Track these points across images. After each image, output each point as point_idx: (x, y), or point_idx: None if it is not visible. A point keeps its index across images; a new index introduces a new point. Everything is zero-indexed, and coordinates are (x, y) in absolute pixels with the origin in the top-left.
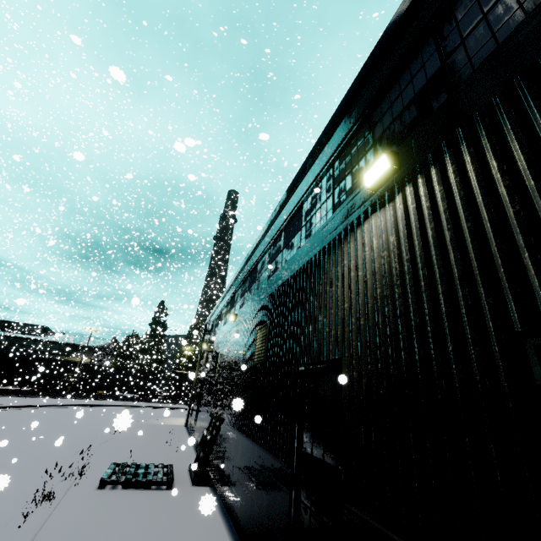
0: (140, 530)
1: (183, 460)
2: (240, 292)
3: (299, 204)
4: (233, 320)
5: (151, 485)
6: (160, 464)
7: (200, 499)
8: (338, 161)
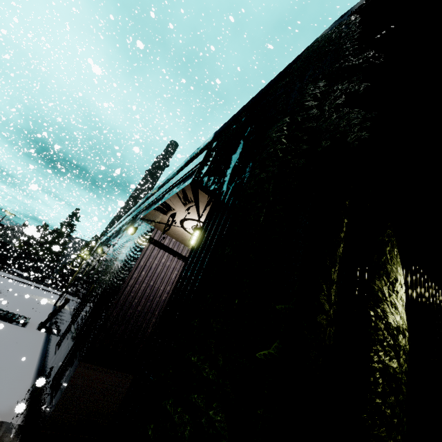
0: (0, 333)
1: (39, 319)
2: (113, 236)
3: (137, 214)
4: (100, 251)
5: (13, 322)
6: (23, 315)
7: (37, 334)
8: (147, 209)
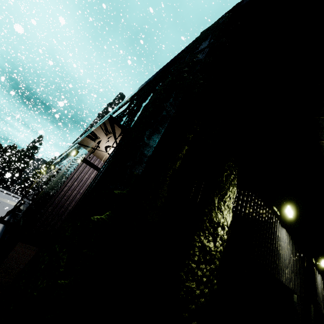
0: None
1: None
2: (64, 158)
3: None
4: (53, 168)
5: None
6: None
7: None
8: None
